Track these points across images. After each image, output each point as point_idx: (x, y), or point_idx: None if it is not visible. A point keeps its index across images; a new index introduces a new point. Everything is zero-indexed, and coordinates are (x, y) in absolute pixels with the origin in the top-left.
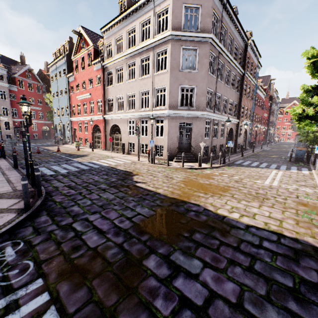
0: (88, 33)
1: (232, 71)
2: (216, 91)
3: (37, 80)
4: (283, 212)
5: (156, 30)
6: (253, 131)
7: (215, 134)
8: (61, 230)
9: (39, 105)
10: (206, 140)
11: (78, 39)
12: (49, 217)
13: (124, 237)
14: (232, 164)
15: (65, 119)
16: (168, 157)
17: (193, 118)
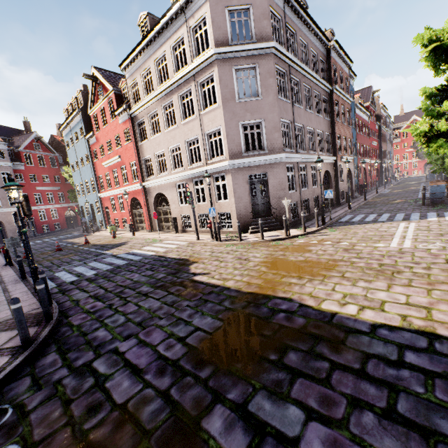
0: (105, 74)
1: (314, 89)
2: (295, 121)
3: (49, 150)
4: (429, 293)
5: (194, 51)
6: (360, 170)
7: (304, 183)
8: (75, 376)
9: (57, 183)
10: (292, 194)
11: (92, 84)
12: (59, 355)
13: (173, 375)
14: (336, 224)
15: (92, 197)
16: (238, 228)
17: (267, 166)
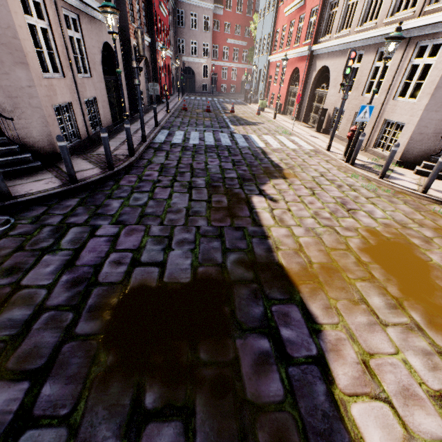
0: None
1: None
2: None
3: None
4: None
5: None
6: None
7: None
8: (53, 229)
9: (245, 38)
10: None
11: None
12: (76, 204)
13: (71, 298)
14: None
15: (263, 60)
16: (390, 156)
17: None
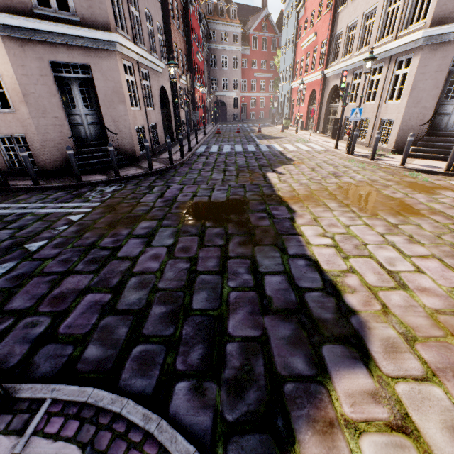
0: None
1: None
2: None
3: (274, 31)
4: None
5: None
6: None
7: None
8: (146, 187)
9: (271, 70)
10: None
11: None
12: (155, 179)
13: (165, 205)
14: None
15: (286, 87)
16: (375, 142)
17: None
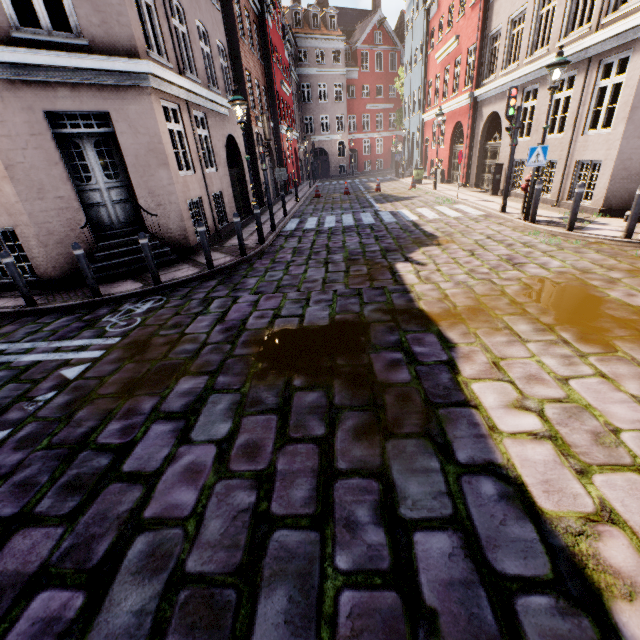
0: None
1: None
2: None
3: (392, 42)
4: None
5: None
6: None
7: None
8: (200, 301)
9: (390, 99)
10: None
11: None
12: (215, 284)
13: (226, 338)
14: None
15: (415, 122)
16: (574, 200)
17: None
